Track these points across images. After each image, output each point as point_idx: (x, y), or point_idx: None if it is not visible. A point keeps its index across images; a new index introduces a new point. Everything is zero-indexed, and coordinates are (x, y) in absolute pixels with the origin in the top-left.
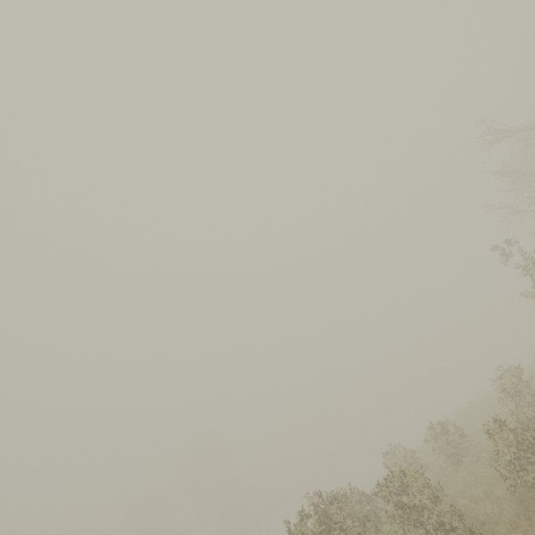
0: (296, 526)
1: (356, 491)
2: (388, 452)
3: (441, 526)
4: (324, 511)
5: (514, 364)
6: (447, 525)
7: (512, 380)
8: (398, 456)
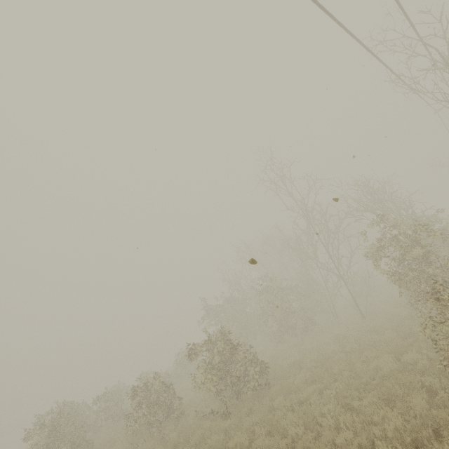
0: (43, 417)
1: (85, 404)
2: (115, 386)
3: (114, 413)
4: (63, 409)
5: (186, 350)
6: (116, 412)
7: (180, 357)
8: (120, 388)
